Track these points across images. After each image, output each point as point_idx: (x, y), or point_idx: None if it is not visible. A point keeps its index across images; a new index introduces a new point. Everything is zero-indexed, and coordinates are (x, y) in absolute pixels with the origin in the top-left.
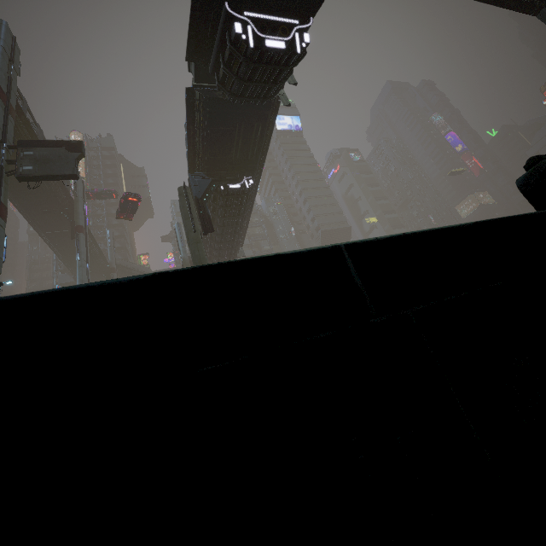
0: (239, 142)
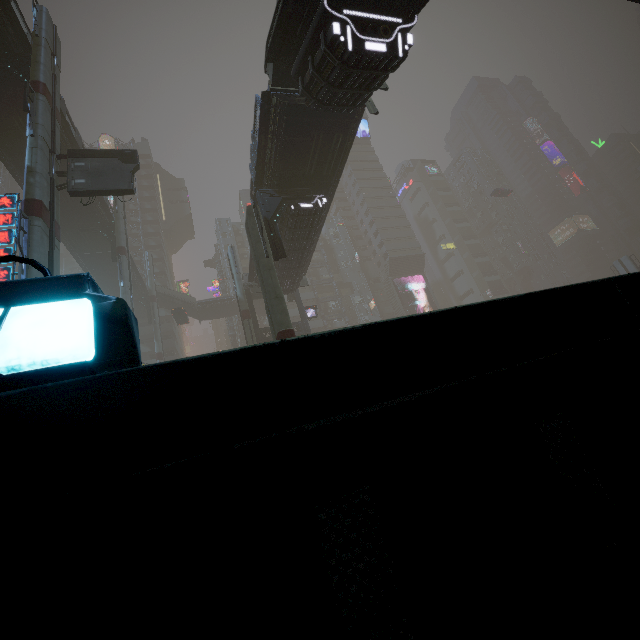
0: (315, 154)
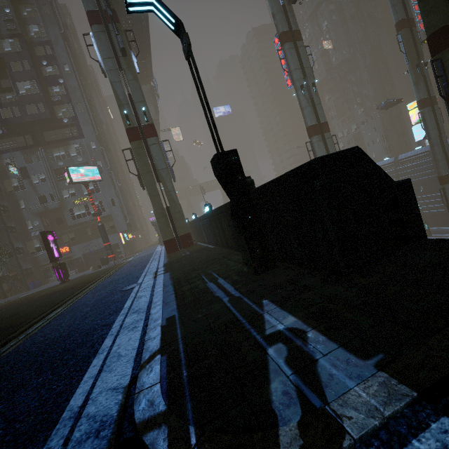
0: None
